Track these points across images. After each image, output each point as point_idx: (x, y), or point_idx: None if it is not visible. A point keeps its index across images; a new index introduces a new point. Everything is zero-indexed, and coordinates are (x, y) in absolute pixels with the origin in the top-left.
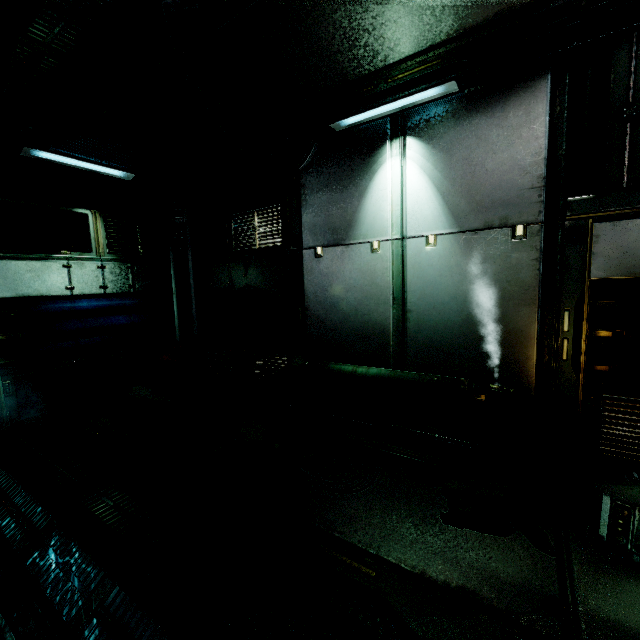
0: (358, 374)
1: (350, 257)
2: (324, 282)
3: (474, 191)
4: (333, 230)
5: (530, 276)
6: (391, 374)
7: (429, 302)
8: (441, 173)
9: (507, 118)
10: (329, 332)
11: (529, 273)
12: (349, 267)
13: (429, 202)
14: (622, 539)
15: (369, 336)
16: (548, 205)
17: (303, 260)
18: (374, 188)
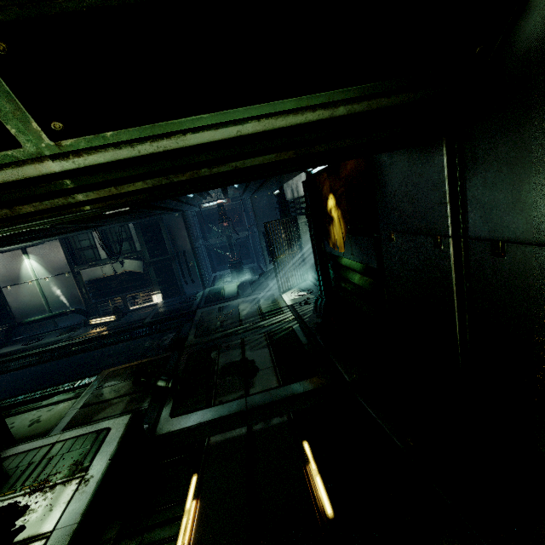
0: (36, 319)
1: (22, 287)
2: (15, 296)
3: (53, 266)
4: (12, 280)
5: (73, 283)
6: (46, 316)
7: (53, 294)
8: (43, 262)
9: (54, 250)
10: (23, 311)
11: (73, 282)
12: (23, 290)
13: (42, 269)
14: (85, 325)
15: (38, 308)
16: (71, 268)
17: (3, 291)
18: (23, 267)
